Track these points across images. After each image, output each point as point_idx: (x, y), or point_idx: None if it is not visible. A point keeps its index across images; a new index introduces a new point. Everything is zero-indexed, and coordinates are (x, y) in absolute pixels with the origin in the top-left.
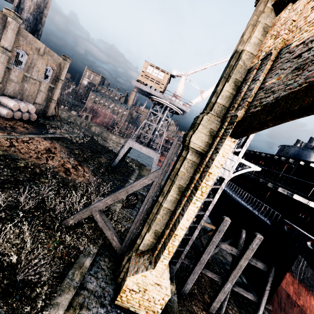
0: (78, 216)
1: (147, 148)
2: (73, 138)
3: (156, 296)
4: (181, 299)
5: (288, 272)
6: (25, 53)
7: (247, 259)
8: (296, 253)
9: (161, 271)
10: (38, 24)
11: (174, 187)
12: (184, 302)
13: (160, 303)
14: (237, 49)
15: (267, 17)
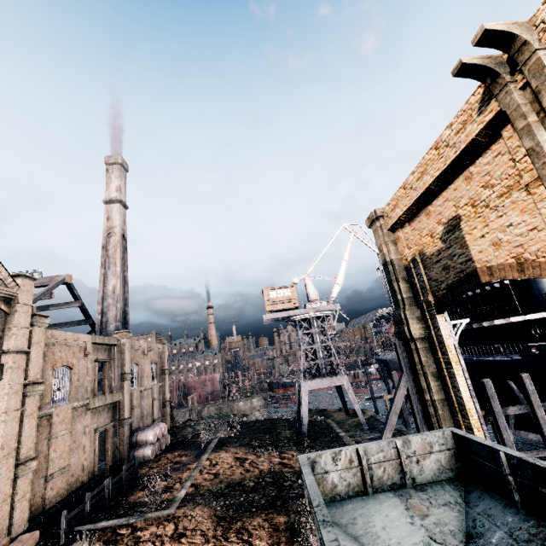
0: None
1: (328, 378)
2: (226, 434)
3: None
4: None
5: None
6: (134, 365)
7: (539, 406)
8: None
9: None
10: (123, 326)
11: (430, 377)
12: None
13: None
14: (386, 260)
15: (389, 237)
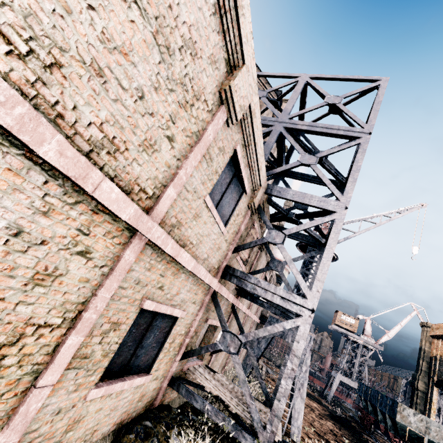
0: None
1: (356, 383)
2: None
3: None
4: None
5: None
6: None
7: None
8: None
9: None
10: None
11: (418, 410)
12: None
13: None
14: (421, 347)
15: (428, 338)
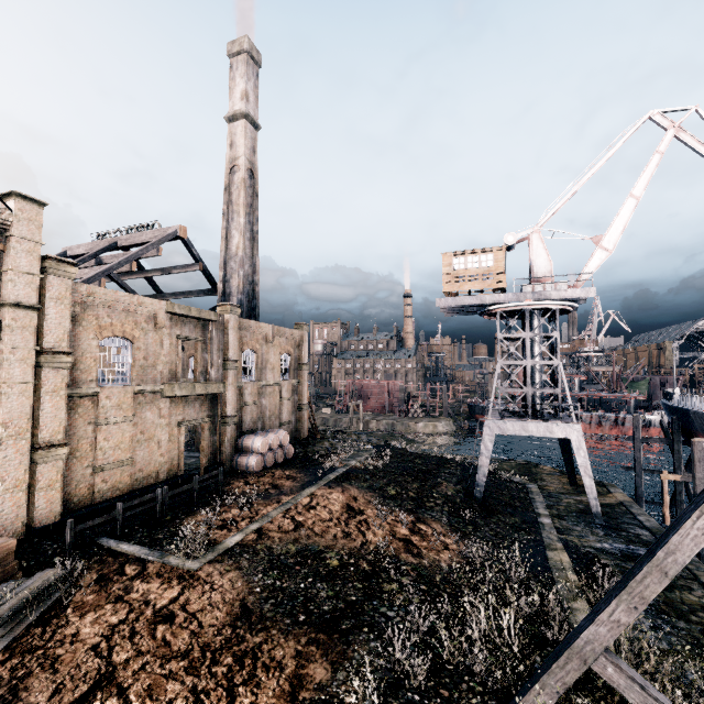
0: (551, 679)
1: (540, 422)
2: (365, 463)
3: None
4: None
5: None
6: (251, 352)
7: None
8: None
9: None
10: (252, 300)
11: None
12: None
13: None
14: None
15: None
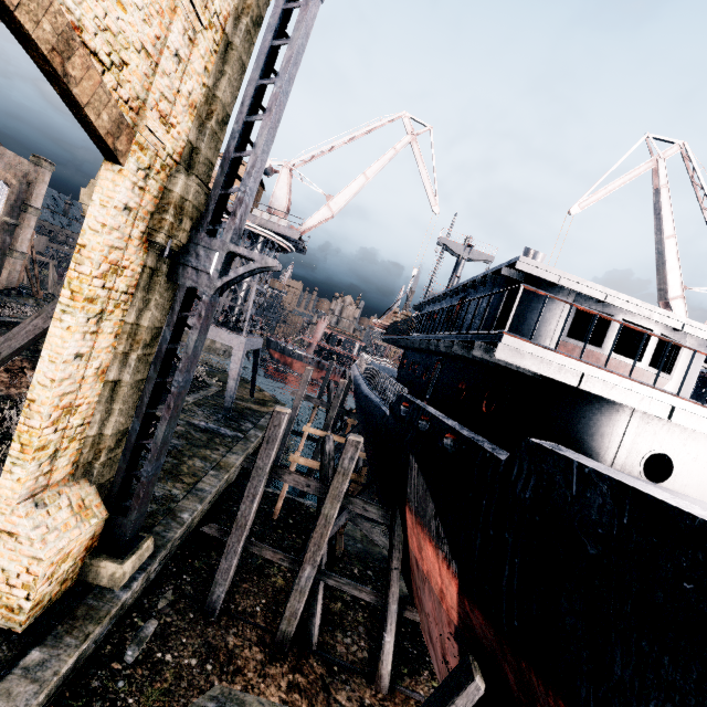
0: None
1: (217, 327)
2: None
3: (10, 566)
4: (199, 624)
5: (406, 506)
6: None
7: (337, 498)
8: (408, 454)
9: (12, 498)
10: None
11: None
12: (204, 630)
13: (23, 583)
14: None
15: None
